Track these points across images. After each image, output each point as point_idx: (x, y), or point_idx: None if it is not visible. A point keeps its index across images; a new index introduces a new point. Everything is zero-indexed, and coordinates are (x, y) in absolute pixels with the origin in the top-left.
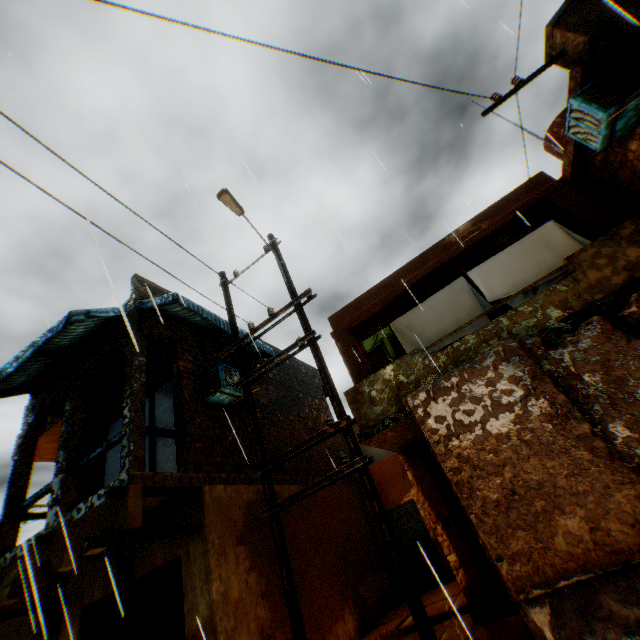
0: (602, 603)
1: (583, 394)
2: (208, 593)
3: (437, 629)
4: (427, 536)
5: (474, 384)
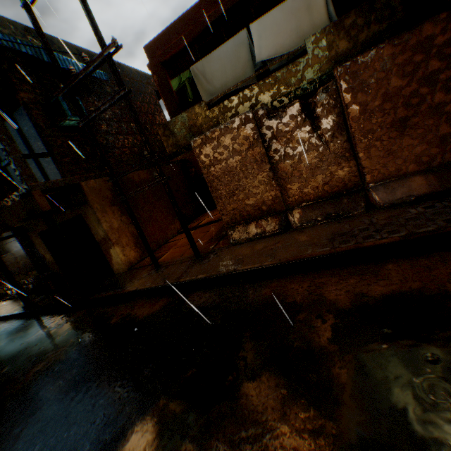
0: (251, 228)
1: (275, 149)
2: (102, 228)
3: (210, 227)
4: None
5: (226, 138)
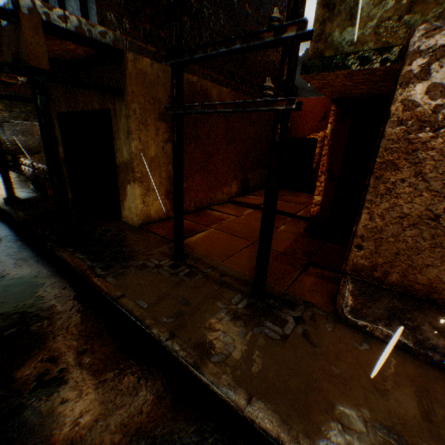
0: (416, 320)
1: None
2: (129, 147)
3: (280, 221)
4: (310, 166)
5: None
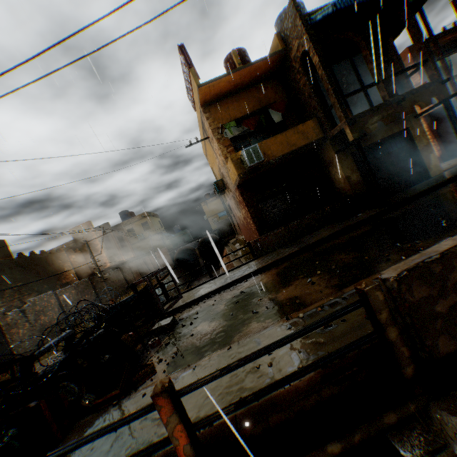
0: None
1: None
2: (425, 137)
3: None
4: None
5: None
